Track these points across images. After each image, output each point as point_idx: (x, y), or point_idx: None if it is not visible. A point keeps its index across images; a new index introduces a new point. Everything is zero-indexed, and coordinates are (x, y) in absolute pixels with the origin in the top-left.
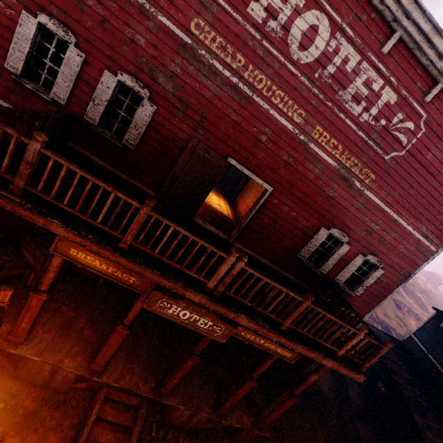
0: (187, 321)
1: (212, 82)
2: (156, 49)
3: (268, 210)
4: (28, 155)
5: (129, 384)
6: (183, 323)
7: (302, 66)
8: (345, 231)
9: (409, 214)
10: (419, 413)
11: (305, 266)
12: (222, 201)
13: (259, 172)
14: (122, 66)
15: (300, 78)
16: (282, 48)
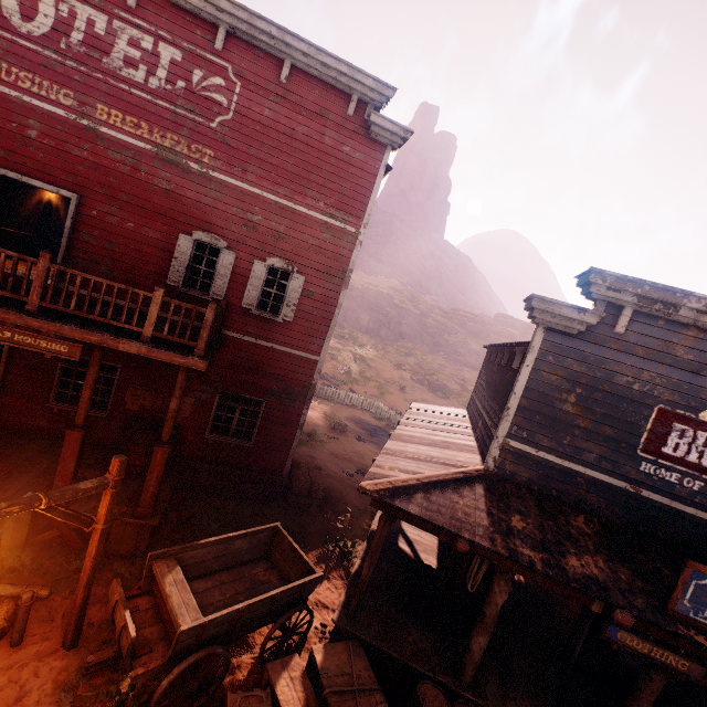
0: None
1: None
2: None
3: (91, 227)
4: None
5: None
6: None
7: (39, 39)
8: (216, 233)
9: (290, 191)
10: (401, 441)
11: (190, 296)
12: None
13: (50, 179)
14: None
15: (43, 53)
16: (2, 24)
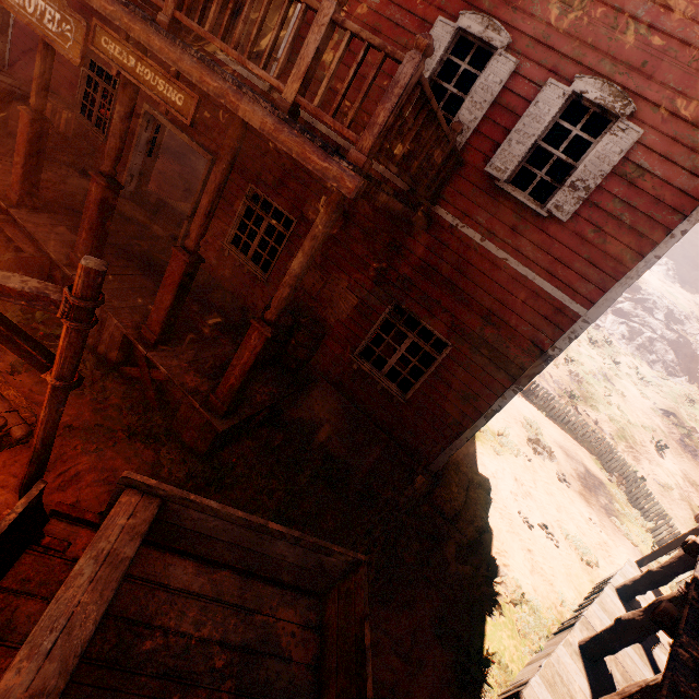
0: (36, 20)
1: None
2: None
3: None
4: None
5: (38, 232)
6: (31, 25)
7: None
8: (499, 18)
9: None
10: None
11: None
12: None
13: None
14: None
15: None
16: None
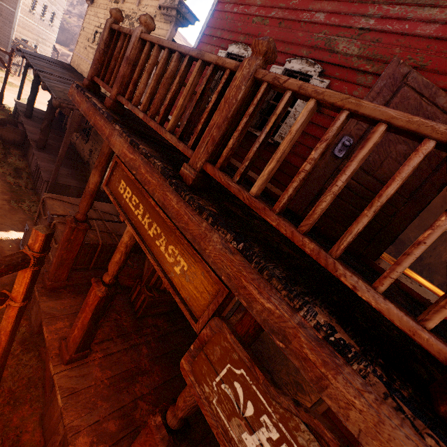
0: None
1: (439, 8)
2: (339, 15)
3: None
4: (129, 49)
5: None
6: None
7: None
8: None
9: None
10: None
11: None
12: (442, 292)
13: None
14: (292, 54)
15: None
16: None
